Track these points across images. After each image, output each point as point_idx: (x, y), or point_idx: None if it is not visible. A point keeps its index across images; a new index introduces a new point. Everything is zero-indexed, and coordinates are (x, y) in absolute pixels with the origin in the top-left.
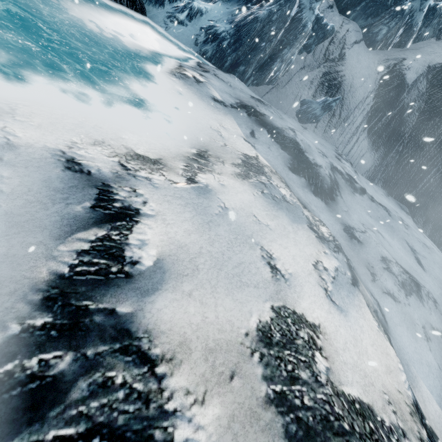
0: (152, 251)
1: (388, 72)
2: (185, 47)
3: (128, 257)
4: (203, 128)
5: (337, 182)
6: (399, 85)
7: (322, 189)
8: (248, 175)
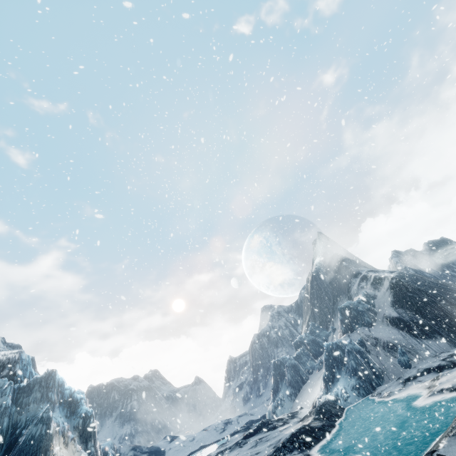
0: (449, 385)
1: (389, 322)
2: (360, 401)
3: (449, 387)
4: (416, 390)
5: (450, 360)
6: (398, 319)
7: (451, 365)
8: (438, 378)
